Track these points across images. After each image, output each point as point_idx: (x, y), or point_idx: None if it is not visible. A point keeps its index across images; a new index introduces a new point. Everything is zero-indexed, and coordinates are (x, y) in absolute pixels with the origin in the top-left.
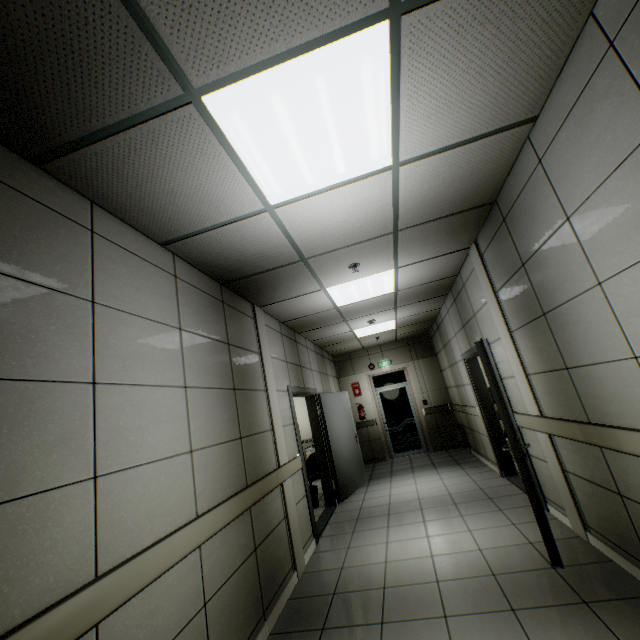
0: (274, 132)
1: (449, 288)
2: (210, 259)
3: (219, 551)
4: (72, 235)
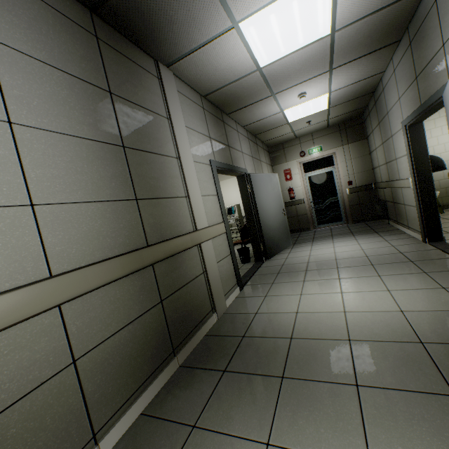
0: None
1: (406, 25)
2: None
3: (99, 309)
4: None
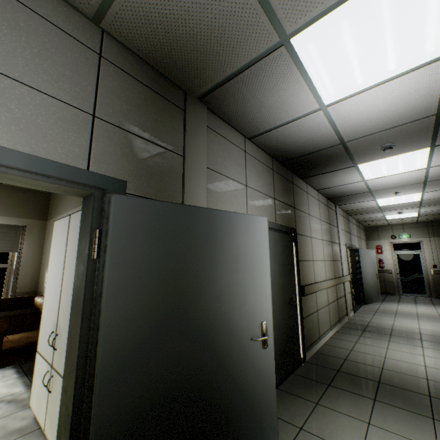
0: (377, 167)
1: None
2: (329, 193)
3: (330, 293)
4: (305, 196)
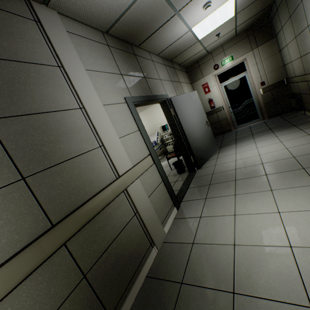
0: None
1: None
2: None
3: None
4: None
